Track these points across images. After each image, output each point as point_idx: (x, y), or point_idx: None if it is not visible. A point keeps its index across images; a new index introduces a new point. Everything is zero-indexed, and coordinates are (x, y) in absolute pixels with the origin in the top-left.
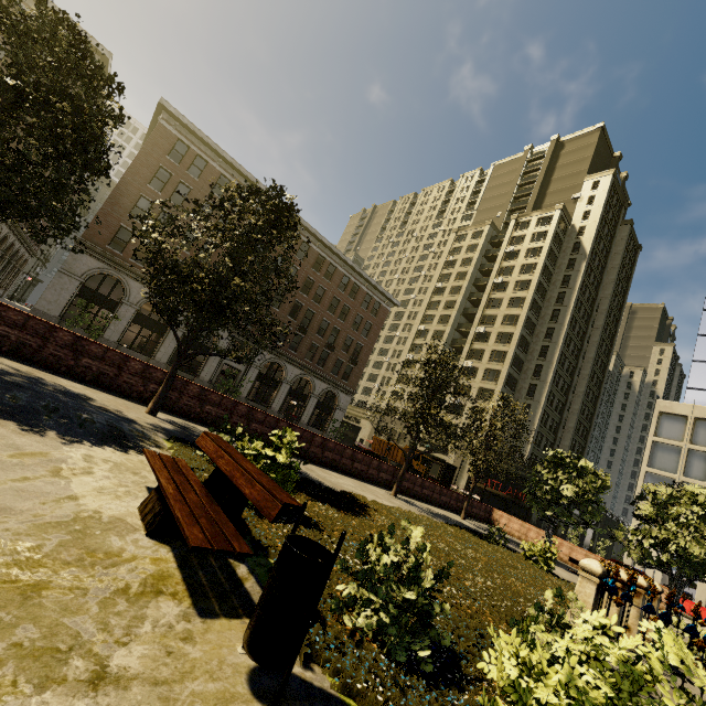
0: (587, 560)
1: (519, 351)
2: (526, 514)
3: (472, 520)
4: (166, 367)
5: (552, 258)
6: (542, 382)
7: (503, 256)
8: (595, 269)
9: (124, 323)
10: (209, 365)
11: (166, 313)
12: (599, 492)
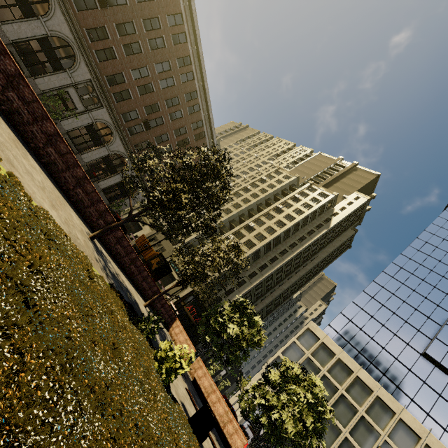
0: None
1: (262, 249)
2: (197, 340)
3: None
4: (7, 43)
5: (313, 216)
6: (261, 274)
7: (291, 197)
8: (327, 238)
9: None
10: (51, 79)
11: None
12: (252, 345)
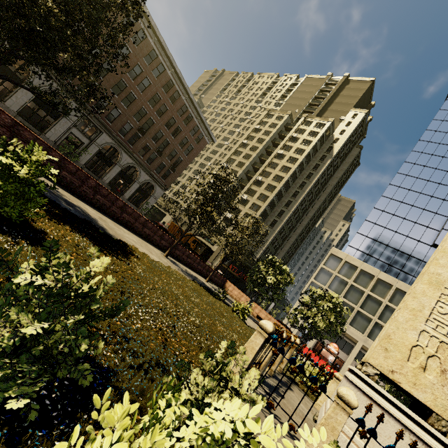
0: (265, 321)
1: (275, 198)
2: (245, 288)
3: (213, 283)
4: (14, 115)
5: (314, 150)
6: (280, 220)
7: (289, 138)
8: (333, 166)
9: None
10: (56, 128)
11: None
12: (286, 285)
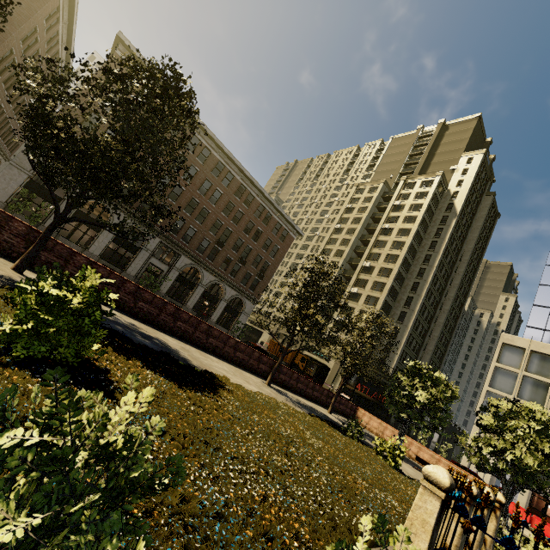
0: (432, 467)
1: (395, 284)
2: (387, 416)
3: (339, 415)
4: (97, 259)
5: (429, 213)
6: (411, 310)
7: (391, 208)
8: (462, 226)
9: None
10: (136, 262)
11: (42, 171)
12: (448, 401)
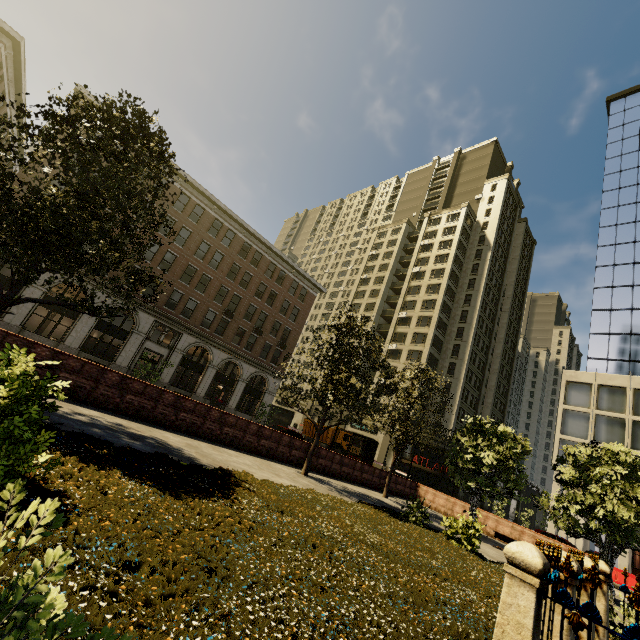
0: (516, 545)
1: (437, 332)
2: (454, 489)
3: (397, 497)
4: (77, 353)
5: (461, 249)
6: (460, 360)
7: (419, 249)
8: (499, 259)
9: (28, 306)
10: (127, 350)
11: None
12: (520, 458)
